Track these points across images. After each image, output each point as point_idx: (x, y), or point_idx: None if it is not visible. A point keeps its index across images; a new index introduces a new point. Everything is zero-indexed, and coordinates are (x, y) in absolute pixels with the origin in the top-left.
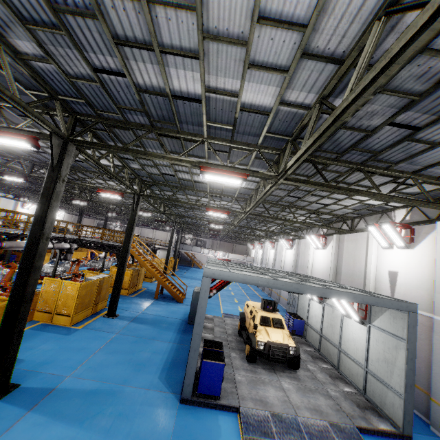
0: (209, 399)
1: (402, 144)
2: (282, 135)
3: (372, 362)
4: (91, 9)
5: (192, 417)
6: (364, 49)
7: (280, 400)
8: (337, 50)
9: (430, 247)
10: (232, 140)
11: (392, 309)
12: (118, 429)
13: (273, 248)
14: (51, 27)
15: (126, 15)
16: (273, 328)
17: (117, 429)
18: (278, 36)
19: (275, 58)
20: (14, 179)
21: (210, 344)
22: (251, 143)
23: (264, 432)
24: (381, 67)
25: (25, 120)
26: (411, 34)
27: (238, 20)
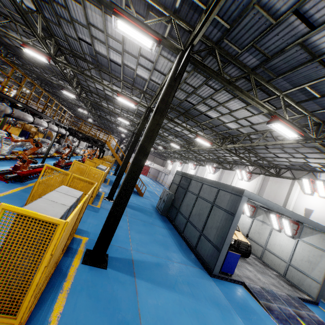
0: (227, 276)
1: None
2: None
3: (295, 260)
4: None
5: (225, 287)
6: None
7: (256, 278)
8: None
9: None
10: (299, 103)
11: (322, 234)
12: (198, 295)
13: (193, 169)
14: None
15: None
16: (235, 231)
17: (197, 295)
18: None
19: None
20: (36, 55)
21: None
22: (308, 109)
23: (267, 299)
24: None
25: None
26: None
27: None
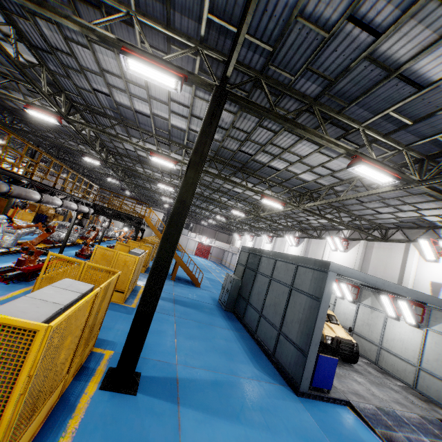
0: (321, 393)
1: None
2: None
3: (427, 361)
4: None
5: (319, 411)
6: None
7: (369, 394)
8: None
9: None
10: (387, 135)
11: None
12: (276, 425)
13: (269, 242)
14: None
15: None
16: (332, 324)
17: (274, 425)
18: None
19: None
20: (44, 117)
21: None
22: (402, 142)
23: (386, 426)
24: None
25: None
26: None
27: None
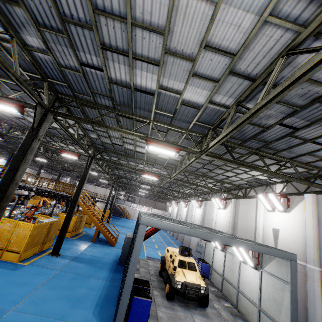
0: None
1: (285, 138)
2: (207, 124)
3: (264, 301)
4: (89, 24)
5: None
6: (272, 73)
7: None
8: (252, 72)
9: (301, 212)
10: (170, 124)
11: (278, 258)
12: None
13: (186, 206)
14: (56, 31)
15: (114, 31)
16: (188, 270)
17: None
18: (215, 59)
19: (211, 72)
20: None
21: (139, 282)
22: (184, 127)
23: None
24: (288, 84)
25: (15, 93)
26: (310, 65)
27: (191, 45)
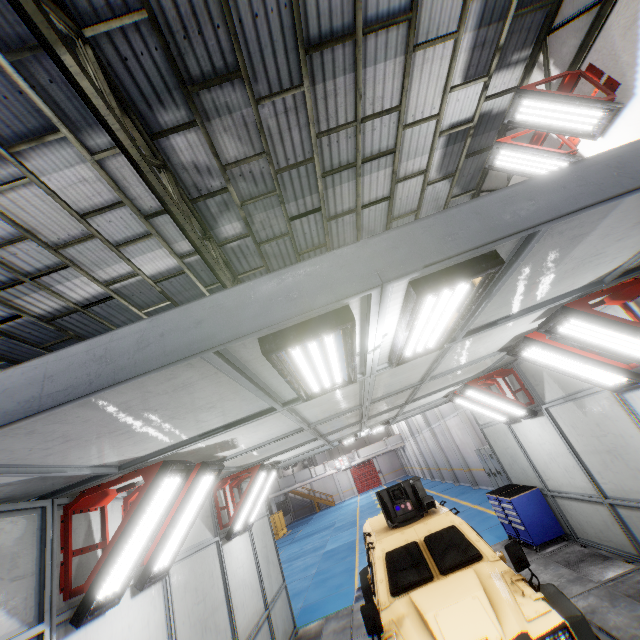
0: None
1: None
2: None
3: None
4: None
5: None
6: None
7: None
8: None
9: None
10: None
11: None
12: None
13: None
14: None
15: None
16: (440, 584)
17: None
18: None
19: None
20: None
21: None
22: None
23: None
24: None
25: None
26: None
27: None
